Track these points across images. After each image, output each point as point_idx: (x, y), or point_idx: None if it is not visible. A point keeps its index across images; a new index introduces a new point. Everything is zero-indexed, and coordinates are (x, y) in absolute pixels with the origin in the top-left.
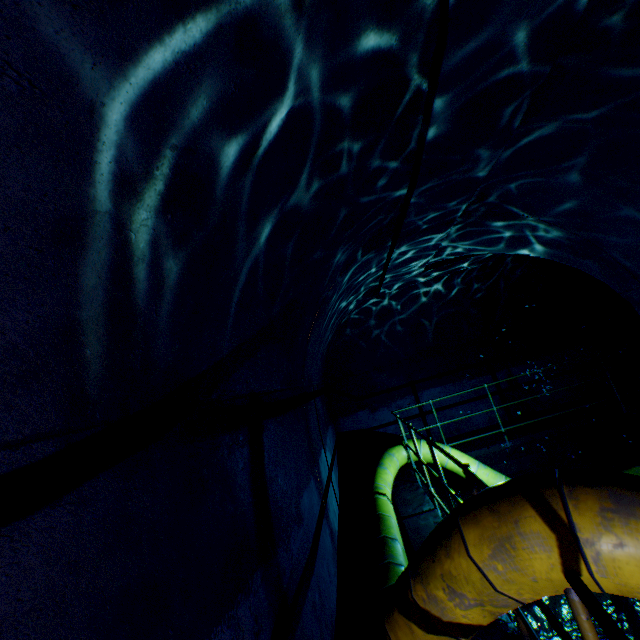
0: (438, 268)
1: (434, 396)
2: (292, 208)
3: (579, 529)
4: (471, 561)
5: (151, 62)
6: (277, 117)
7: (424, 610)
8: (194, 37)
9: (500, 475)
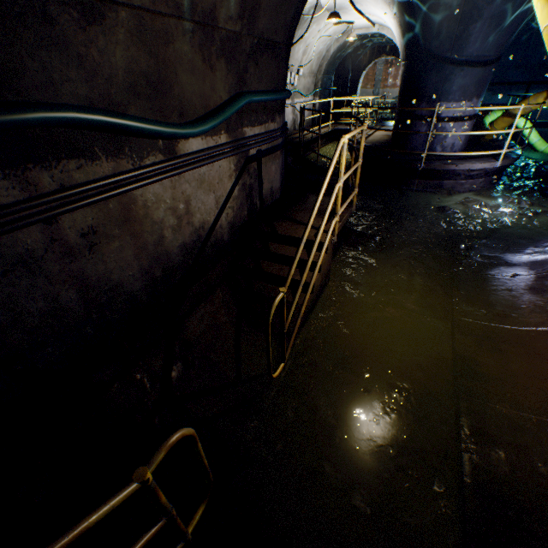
0: None
1: None
2: None
3: None
4: (527, 102)
5: None
6: None
7: (509, 114)
8: None
9: (538, 137)
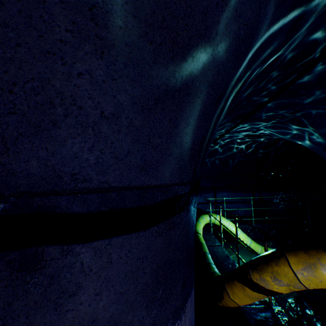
0: (249, 137)
1: (223, 196)
2: (239, 99)
3: None
4: (290, 269)
5: (270, 29)
6: (271, 59)
7: (255, 283)
8: (285, 20)
9: (249, 238)
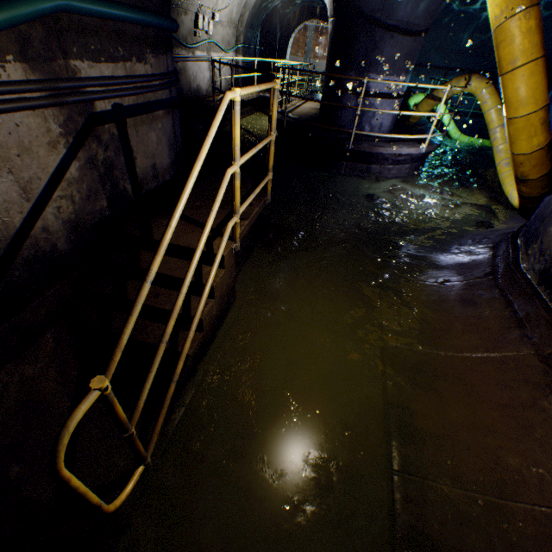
0: None
1: None
2: None
3: (471, 80)
4: (450, 85)
5: None
6: None
7: (433, 96)
8: None
9: (453, 125)
